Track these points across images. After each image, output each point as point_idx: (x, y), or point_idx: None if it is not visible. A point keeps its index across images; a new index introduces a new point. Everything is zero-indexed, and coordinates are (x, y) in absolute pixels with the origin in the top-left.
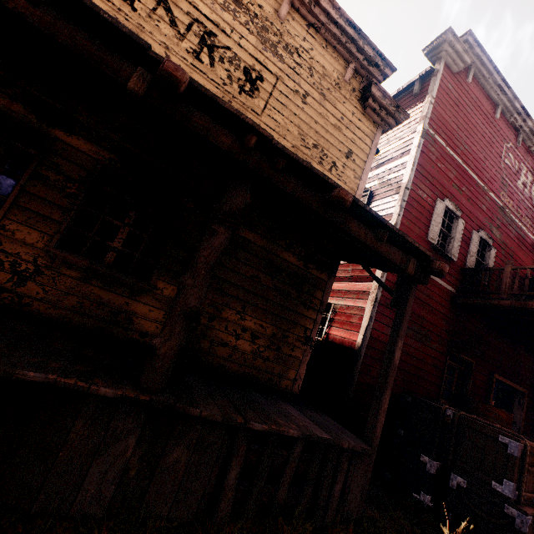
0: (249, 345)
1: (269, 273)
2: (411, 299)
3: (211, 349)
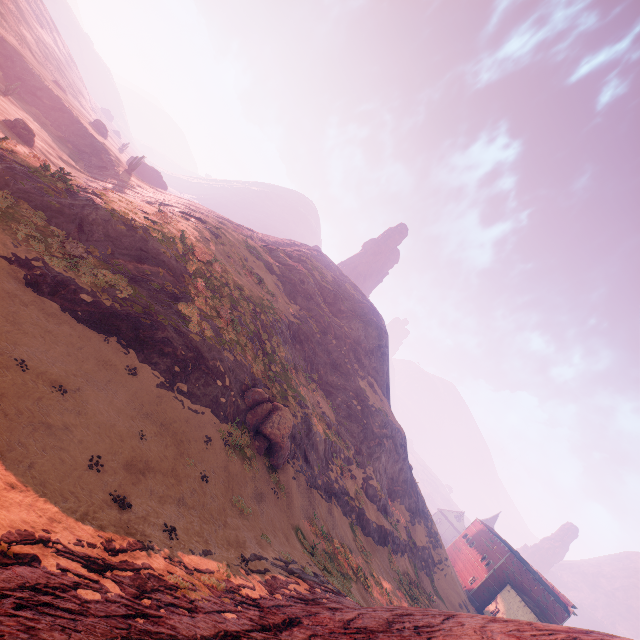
0: None
1: None
2: None
3: None
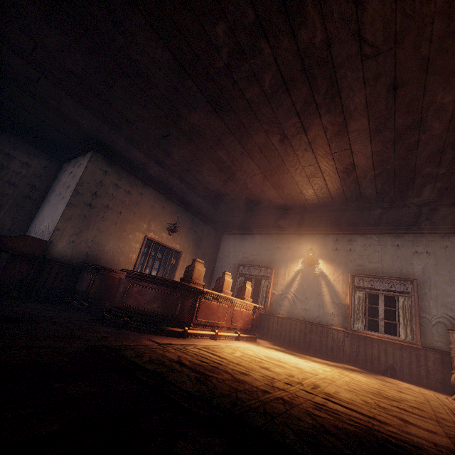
0: None
1: None
2: None
3: None
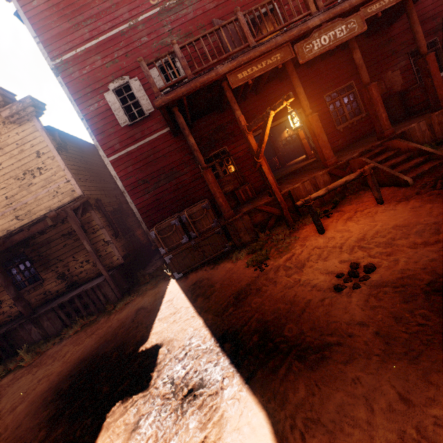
0: (89, 265)
1: (68, 239)
2: (73, 223)
3: (79, 277)
